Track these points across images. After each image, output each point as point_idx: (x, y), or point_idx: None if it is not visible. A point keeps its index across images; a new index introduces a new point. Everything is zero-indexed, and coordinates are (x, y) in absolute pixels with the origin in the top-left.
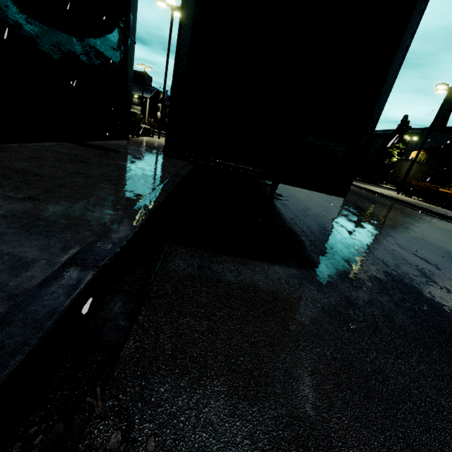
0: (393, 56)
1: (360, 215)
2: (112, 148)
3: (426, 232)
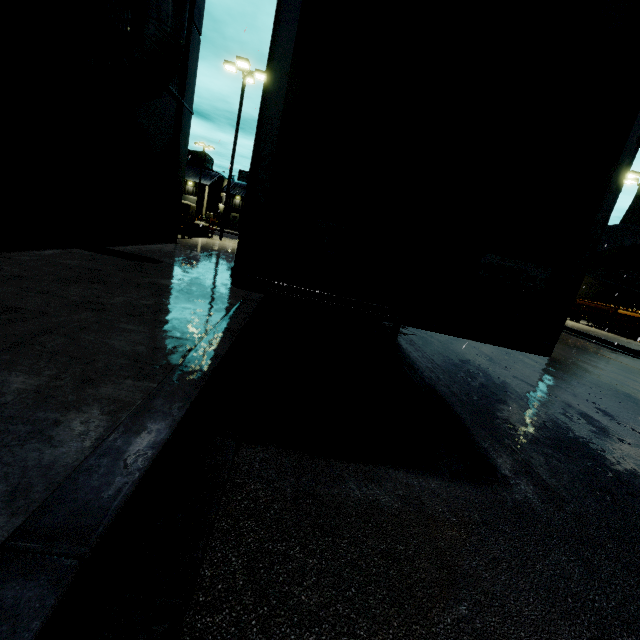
0: (629, 126)
1: (524, 356)
2: (150, 257)
3: (625, 381)
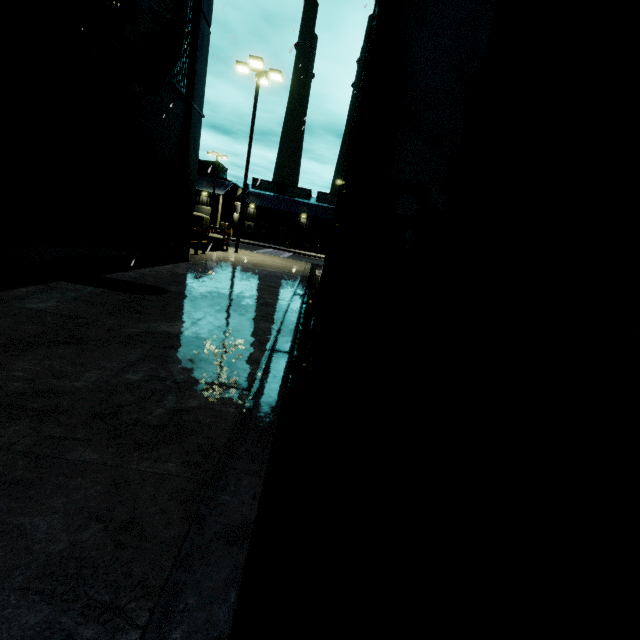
0: None
1: None
2: (154, 285)
3: None
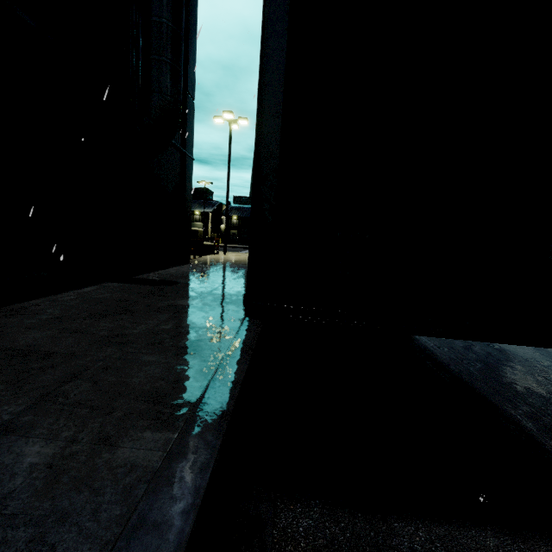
0: None
1: None
2: (169, 279)
3: None
